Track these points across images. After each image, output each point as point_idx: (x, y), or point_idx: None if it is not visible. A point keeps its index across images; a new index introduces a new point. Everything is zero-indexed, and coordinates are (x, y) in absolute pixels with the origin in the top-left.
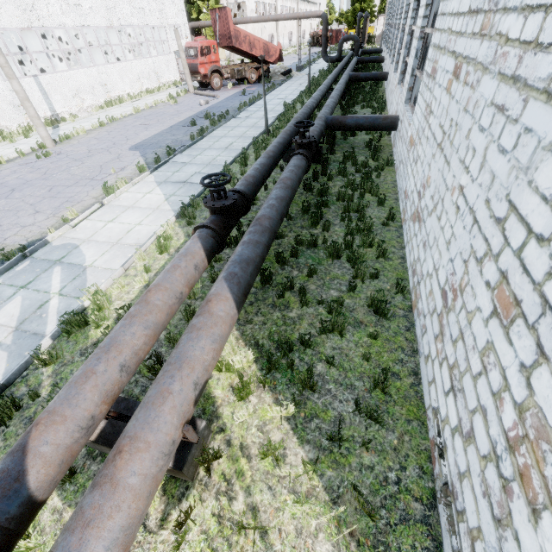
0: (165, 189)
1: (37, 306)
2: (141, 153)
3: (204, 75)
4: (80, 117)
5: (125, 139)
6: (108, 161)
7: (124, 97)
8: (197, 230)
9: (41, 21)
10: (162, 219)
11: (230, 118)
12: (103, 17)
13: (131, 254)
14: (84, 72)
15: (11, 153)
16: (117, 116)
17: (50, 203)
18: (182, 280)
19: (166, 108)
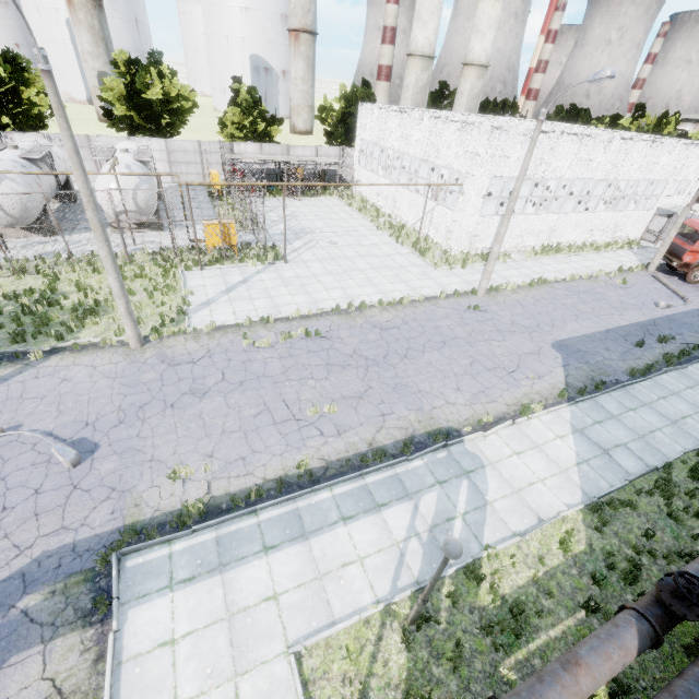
0: (579, 444)
1: (446, 517)
2: (563, 360)
3: (686, 263)
4: (512, 260)
5: (550, 323)
6: (527, 353)
7: (564, 246)
8: (636, 614)
9: (544, 173)
10: (567, 493)
11: (696, 361)
12: (604, 171)
13: (528, 520)
14: (545, 217)
15: (448, 284)
16: (550, 277)
17: (470, 383)
18: (608, 675)
19: (607, 288)
